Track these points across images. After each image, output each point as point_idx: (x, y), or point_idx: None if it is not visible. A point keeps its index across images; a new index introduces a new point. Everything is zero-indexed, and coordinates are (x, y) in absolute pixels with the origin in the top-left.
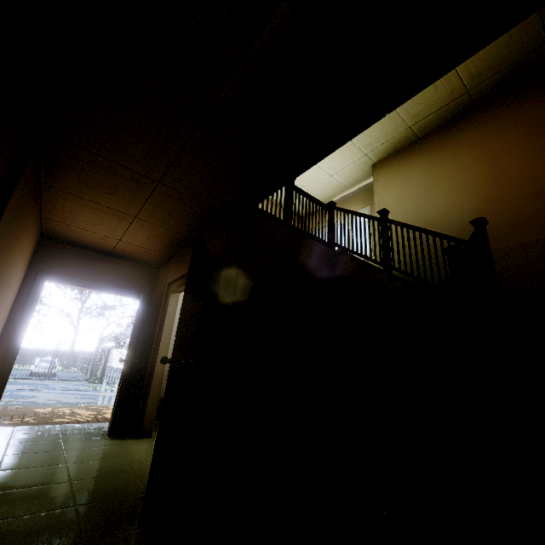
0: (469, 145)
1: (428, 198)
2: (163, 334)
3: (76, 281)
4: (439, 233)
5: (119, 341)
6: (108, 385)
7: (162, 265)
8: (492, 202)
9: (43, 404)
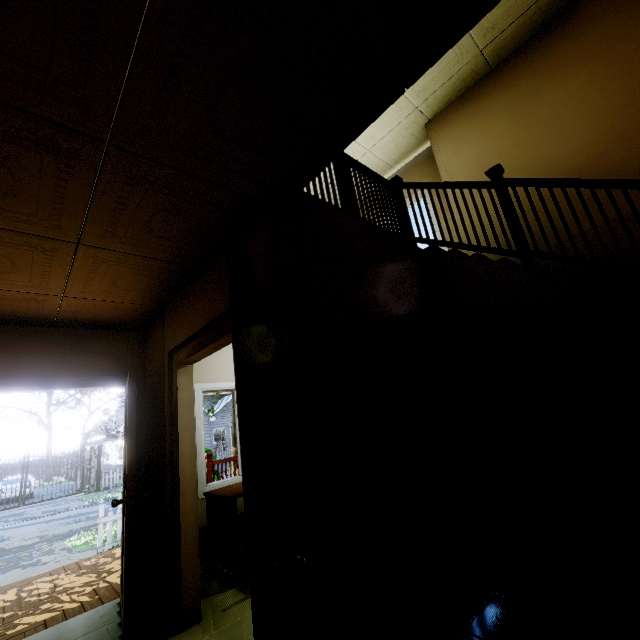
0: (578, 59)
1: (527, 152)
2: (179, 439)
3: None
4: (620, 180)
5: (111, 432)
6: (109, 491)
7: (149, 324)
8: (637, 134)
9: (19, 548)
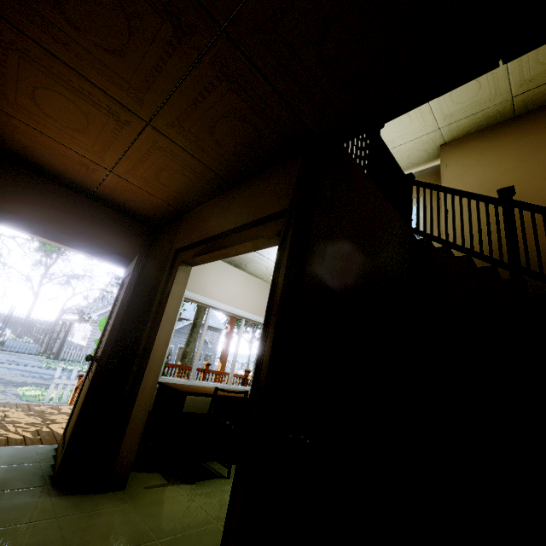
0: None
1: (528, 191)
2: (161, 324)
3: (31, 225)
4: None
5: (84, 315)
6: (65, 362)
7: (164, 225)
8: None
9: None
